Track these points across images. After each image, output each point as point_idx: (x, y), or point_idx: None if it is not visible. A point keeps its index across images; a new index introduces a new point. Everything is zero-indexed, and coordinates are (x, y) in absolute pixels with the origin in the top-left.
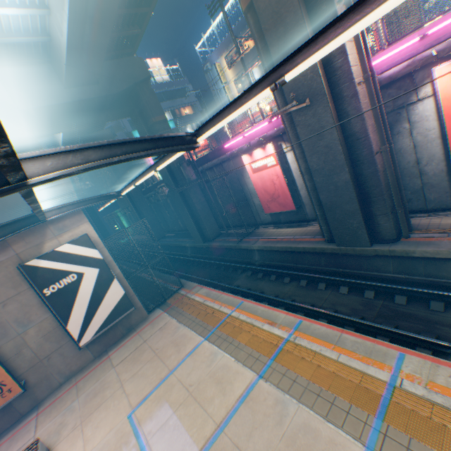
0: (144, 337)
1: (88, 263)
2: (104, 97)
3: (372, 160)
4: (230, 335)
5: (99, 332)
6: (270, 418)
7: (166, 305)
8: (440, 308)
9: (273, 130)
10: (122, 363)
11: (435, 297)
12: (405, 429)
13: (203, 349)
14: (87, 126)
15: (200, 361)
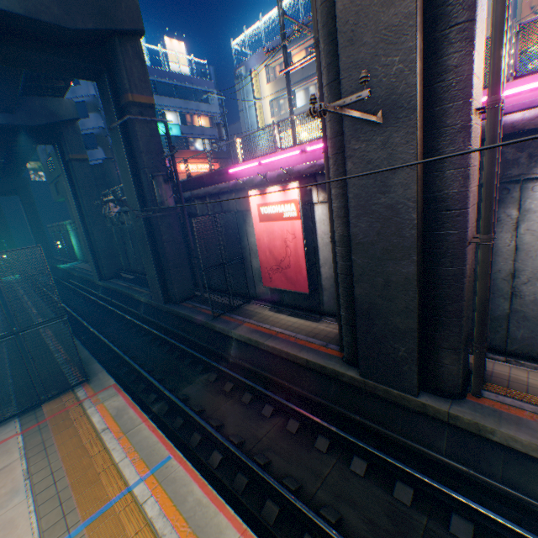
0: None
1: None
2: (45, 24)
3: (462, 253)
4: None
5: None
6: None
7: (36, 416)
8: None
9: (305, 164)
10: None
11: None
12: None
13: None
14: (5, 64)
15: None
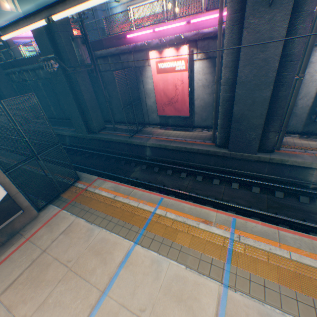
0: (40, 245)
1: None
2: None
3: (291, 84)
4: (165, 237)
5: None
6: None
7: (62, 201)
8: (307, 201)
9: (191, 33)
10: (13, 290)
11: (301, 193)
12: None
13: (139, 257)
14: None
15: (142, 273)
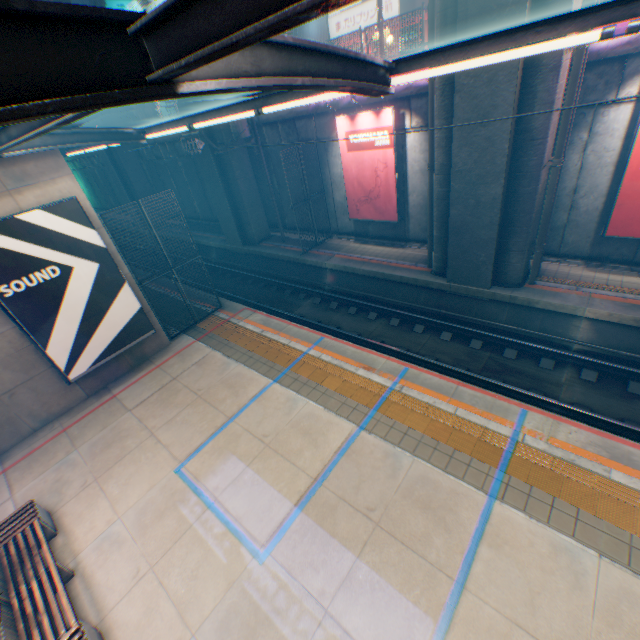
0: (171, 373)
1: (79, 251)
2: None
3: (537, 176)
4: (311, 378)
5: (100, 362)
6: (380, 471)
7: (198, 332)
8: (550, 366)
9: (400, 86)
10: (144, 407)
11: (547, 354)
12: (527, 479)
13: (274, 394)
14: None
15: (273, 408)
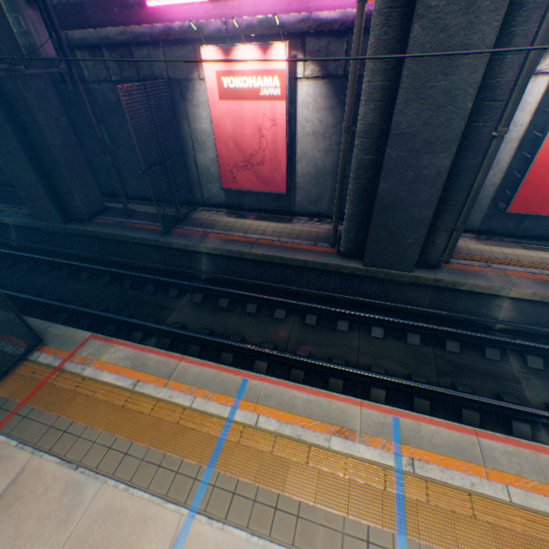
0: None
1: None
2: None
3: (485, 146)
4: (262, 483)
5: None
6: None
7: None
8: (497, 356)
9: (294, 16)
10: None
11: (487, 342)
12: None
13: None
14: None
15: None
